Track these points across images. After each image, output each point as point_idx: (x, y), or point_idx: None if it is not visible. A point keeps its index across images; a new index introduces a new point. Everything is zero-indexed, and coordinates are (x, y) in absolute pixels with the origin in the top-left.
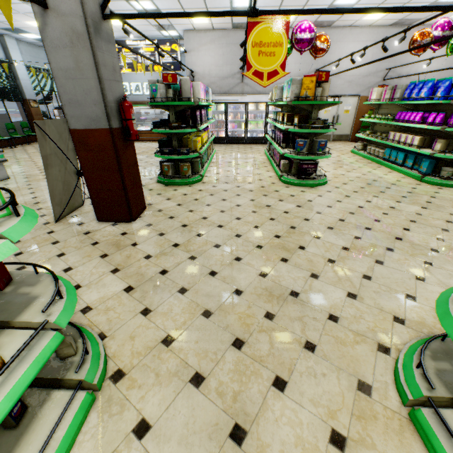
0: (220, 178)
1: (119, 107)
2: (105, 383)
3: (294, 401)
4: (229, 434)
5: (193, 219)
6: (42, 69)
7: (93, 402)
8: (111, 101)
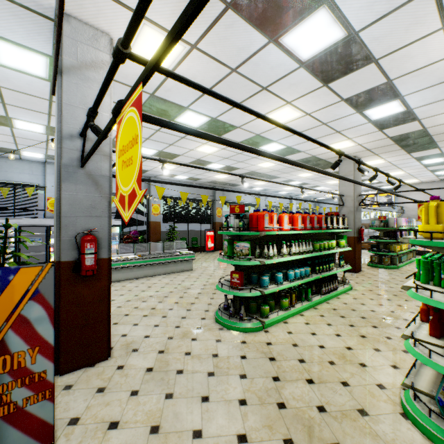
0: (412, 269)
1: (358, 230)
2: (352, 289)
3: (408, 302)
4: (386, 299)
5: (386, 277)
6: (302, 208)
7: (350, 290)
8: (356, 228)
